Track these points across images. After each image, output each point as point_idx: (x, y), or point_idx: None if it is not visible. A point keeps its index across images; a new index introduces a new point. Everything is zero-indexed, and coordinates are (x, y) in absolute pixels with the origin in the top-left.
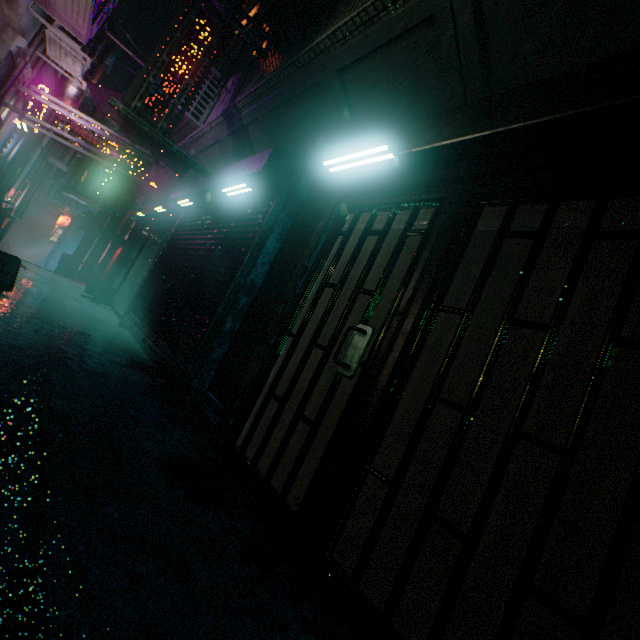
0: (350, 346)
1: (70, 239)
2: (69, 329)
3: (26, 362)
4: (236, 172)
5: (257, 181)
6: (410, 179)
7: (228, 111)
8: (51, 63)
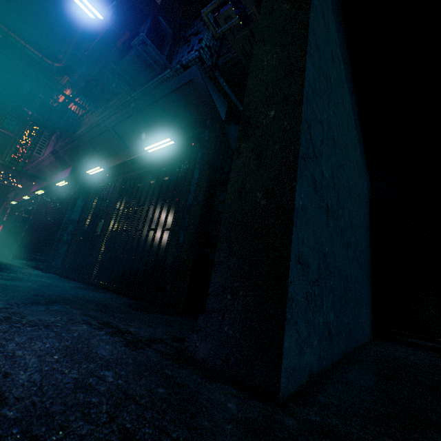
0: (98, 226)
1: None
2: None
3: None
4: (60, 177)
5: (69, 179)
6: (112, 175)
7: (53, 152)
8: None
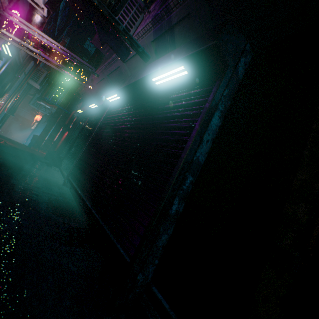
0: None
1: (40, 127)
2: (15, 198)
3: None
4: (170, 58)
5: (199, 60)
6: None
7: (158, 14)
8: None
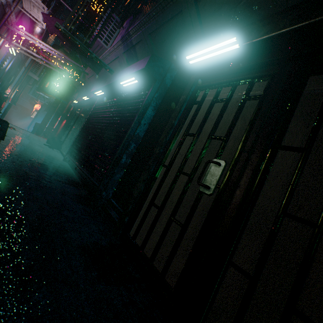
0: (208, 173)
1: (40, 116)
2: (33, 161)
3: (1, 180)
4: (129, 71)
5: (141, 75)
6: (248, 63)
7: (124, 37)
8: (26, 13)
